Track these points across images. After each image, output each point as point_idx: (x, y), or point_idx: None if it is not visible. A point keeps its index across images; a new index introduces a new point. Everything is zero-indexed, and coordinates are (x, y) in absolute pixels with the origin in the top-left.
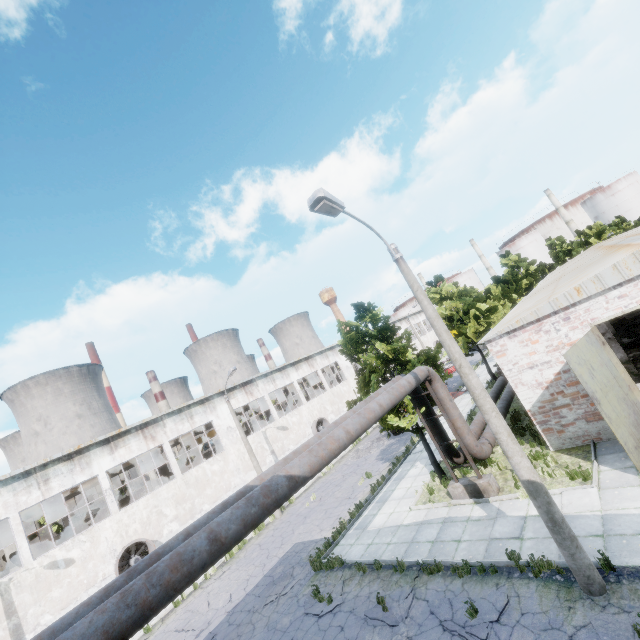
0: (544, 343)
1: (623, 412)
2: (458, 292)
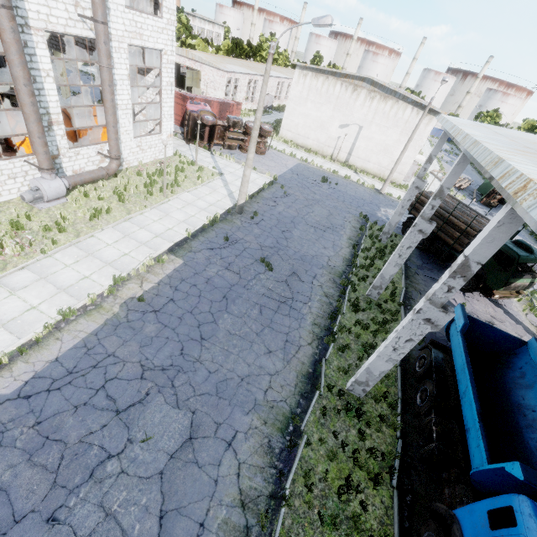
0: None
1: None
2: (186, 25)
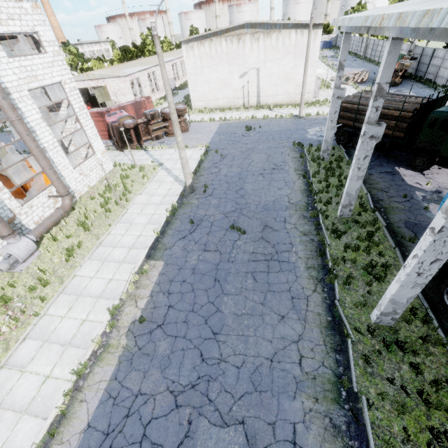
0: None
1: None
2: (78, 54)
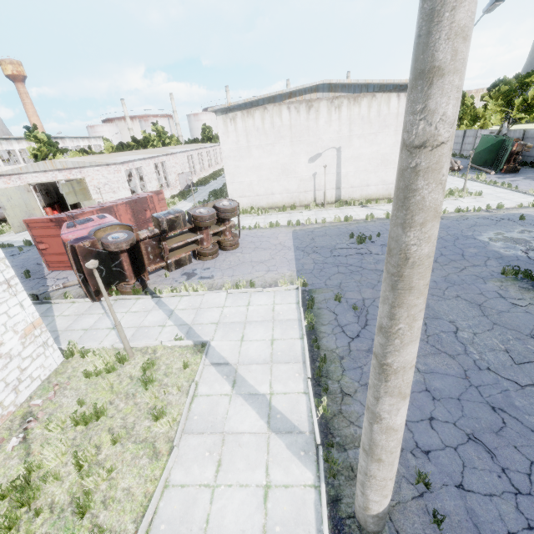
0: (12, 185)
1: (21, 215)
2: (48, 142)
